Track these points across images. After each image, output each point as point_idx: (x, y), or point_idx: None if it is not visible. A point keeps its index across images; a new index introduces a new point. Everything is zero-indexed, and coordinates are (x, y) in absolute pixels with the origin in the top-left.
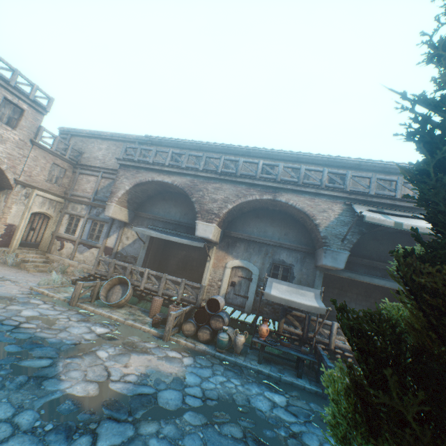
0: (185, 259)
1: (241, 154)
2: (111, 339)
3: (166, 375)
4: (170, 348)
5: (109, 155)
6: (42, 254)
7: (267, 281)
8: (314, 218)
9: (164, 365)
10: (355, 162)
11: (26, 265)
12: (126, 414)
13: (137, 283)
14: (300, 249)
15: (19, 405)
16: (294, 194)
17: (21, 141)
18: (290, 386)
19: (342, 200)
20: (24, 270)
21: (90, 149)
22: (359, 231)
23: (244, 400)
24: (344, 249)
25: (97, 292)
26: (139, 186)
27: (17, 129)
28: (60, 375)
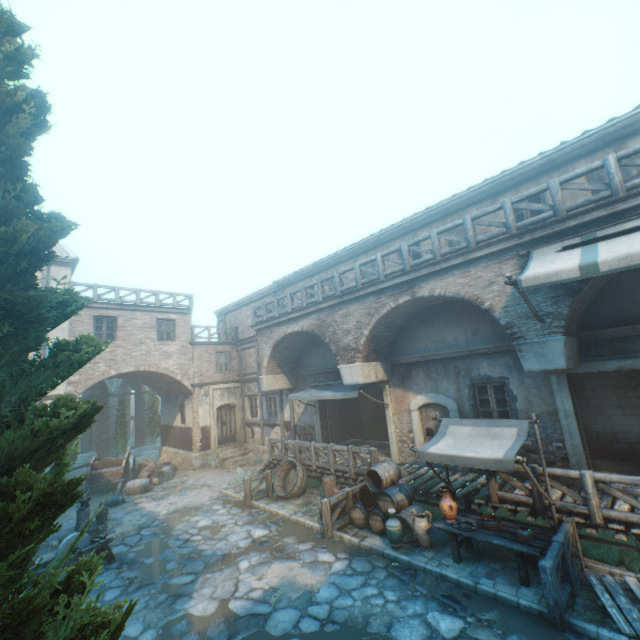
0: (377, 408)
1: (372, 247)
2: (264, 543)
3: (298, 588)
4: (325, 549)
5: None
6: (241, 445)
7: (440, 425)
8: (479, 301)
9: (304, 574)
10: (538, 162)
11: (226, 463)
12: (225, 638)
13: (308, 462)
14: (504, 348)
15: (148, 624)
16: (437, 278)
17: (183, 348)
18: (493, 601)
19: (513, 251)
20: (226, 468)
21: (241, 321)
22: (566, 291)
23: (382, 625)
24: (551, 332)
25: (272, 483)
26: (278, 346)
27: (176, 340)
28: (193, 593)
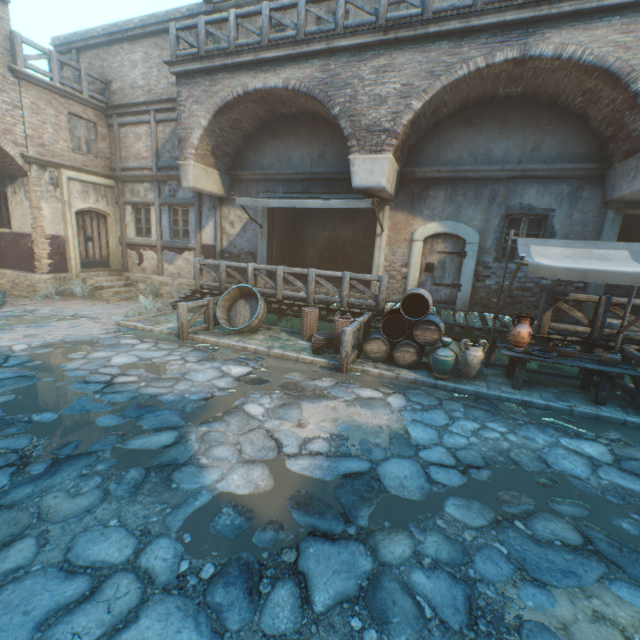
0: (330, 244)
1: None
2: (259, 382)
3: (373, 432)
4: (357, 385)
5: (153, 73)
6: (119, 274)
7: (518, 245)
8: (633, 77)
9: (361, 414)
10: None
11: (102, 293)
12: (340, 522)
13: (269, 292)
14: (568, 173)
15: (141, 531)
16: (578, 27)
17: None
18: (595, 422)
19: None
20: (102, 300)
21: (117, 71)
22: None
23: (534, 461)
24: None
25: (213, 315)
26: (223, 114)
27: None
28: (198, 459)
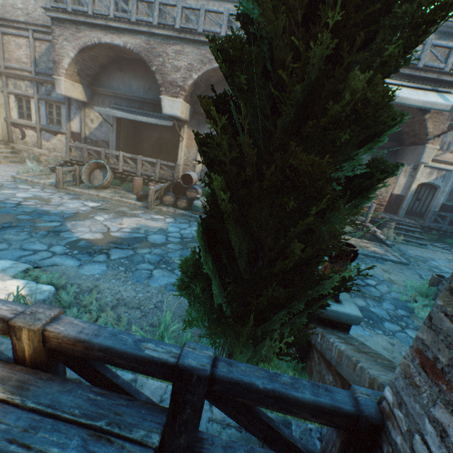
0: (159, 142)
1: None
2: (104, 209)
3: (153, 228)
4: (154, 214)
5: (31, 1)
6: (5, 144)
7: None
8: None
9: (150, 223)
10: None
11: None
12: (127, 246)
13: (115, 166)
14: None
15: (49, 244)
16: None
17: None
18: None
19: None
20: None
21: None
22: None
23: None
24: None
25: (79, 177)
26: (85, 52)
27: None
28: (72, 230)
